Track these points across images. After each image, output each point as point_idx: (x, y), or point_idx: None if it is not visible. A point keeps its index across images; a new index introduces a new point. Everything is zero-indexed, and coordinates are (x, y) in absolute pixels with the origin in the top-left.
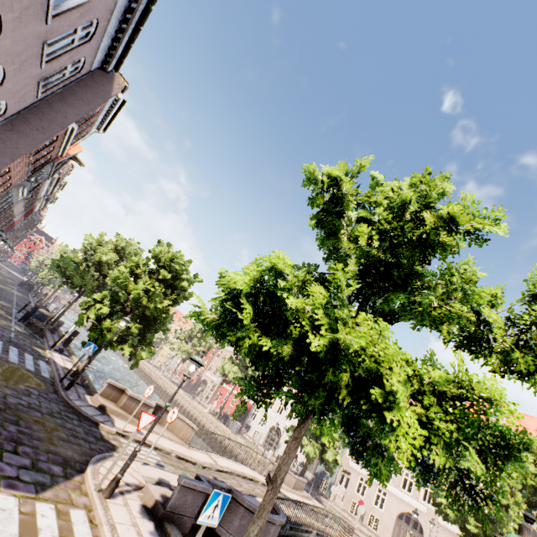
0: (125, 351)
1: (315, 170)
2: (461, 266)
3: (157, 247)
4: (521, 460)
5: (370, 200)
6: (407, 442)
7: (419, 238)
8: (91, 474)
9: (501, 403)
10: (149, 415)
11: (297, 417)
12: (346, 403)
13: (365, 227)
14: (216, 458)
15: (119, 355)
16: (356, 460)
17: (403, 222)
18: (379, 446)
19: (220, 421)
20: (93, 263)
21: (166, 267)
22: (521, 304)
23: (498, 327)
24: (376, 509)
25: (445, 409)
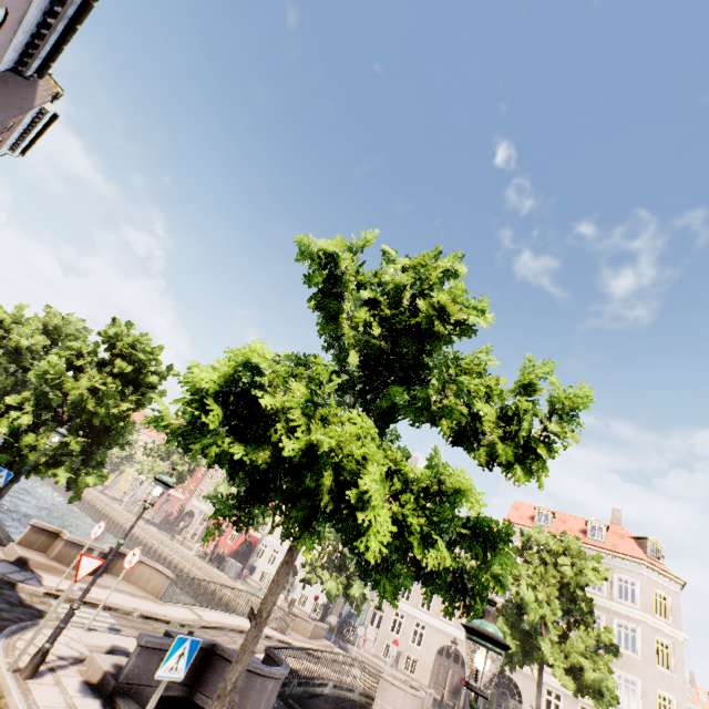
0: (60, 478)
1: (311, 243)
2: (478, 354)
3: (110, 328)
4: (508, 552)
5: (373, 281)
6: (375, 541)
7: (418, 327)
8: (3, 651)
9: (471, 494)
10: (94, 559)
11: (288, 537)
12: (328, 510)
13: (362, 313)
14: (202, 612)
15: (54, 486)
16: (364, 581)
17: (403, 308)
18: (385, 561)
19: (212, 565)
20: (6, 350)
21: (125, 355)
22: (514, 395)
23: (489, 420)
24: (413, 648)
25: (421, 505)
